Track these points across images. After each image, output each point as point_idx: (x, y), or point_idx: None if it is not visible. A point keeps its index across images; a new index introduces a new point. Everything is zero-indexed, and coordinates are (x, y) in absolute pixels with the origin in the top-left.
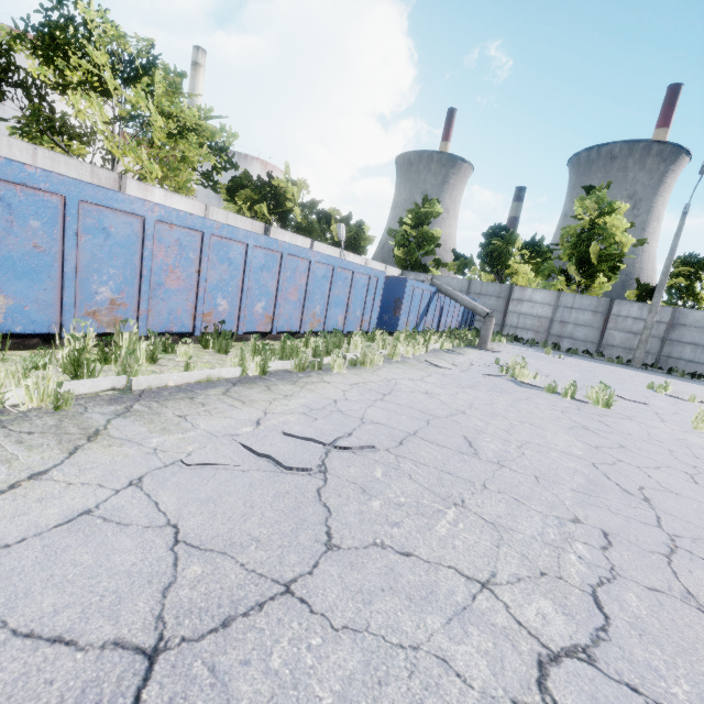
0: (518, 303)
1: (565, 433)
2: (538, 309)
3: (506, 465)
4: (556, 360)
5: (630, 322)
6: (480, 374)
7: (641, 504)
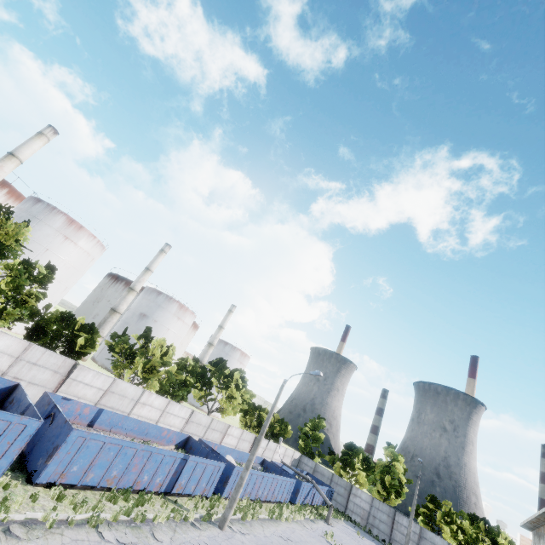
0: (354, 496)
1: None
2: (363, 504)
3: None
4: (358, 539)
5: (403, 528)
6: (317, 534)
7: None
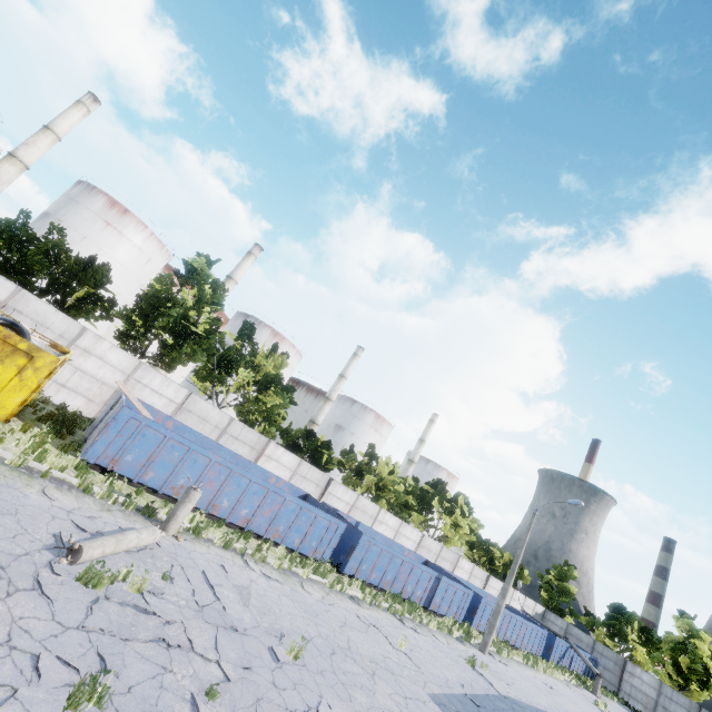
0: (630, 675)
1: None
2: (645, 688)
3: (582, 708)
4: None
5: None
6: (585, 698)
7: None
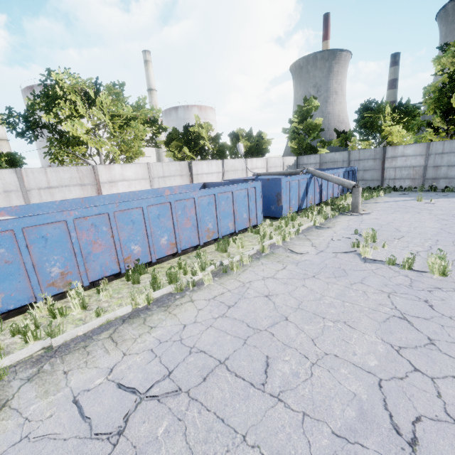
0: (392, 159)
1: (374, 332)
2: (411, 161)
3: (283, 399)
4: (424, 207)
5: None
6: (332, 253)
7: (402, 452)
